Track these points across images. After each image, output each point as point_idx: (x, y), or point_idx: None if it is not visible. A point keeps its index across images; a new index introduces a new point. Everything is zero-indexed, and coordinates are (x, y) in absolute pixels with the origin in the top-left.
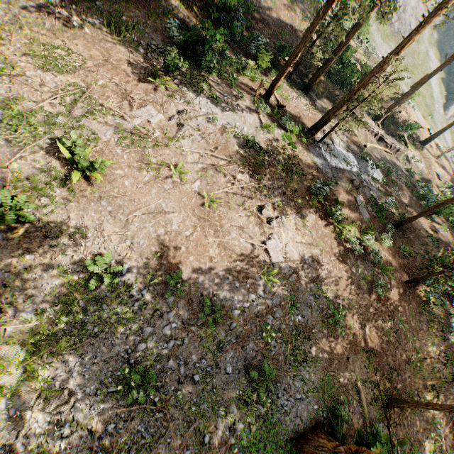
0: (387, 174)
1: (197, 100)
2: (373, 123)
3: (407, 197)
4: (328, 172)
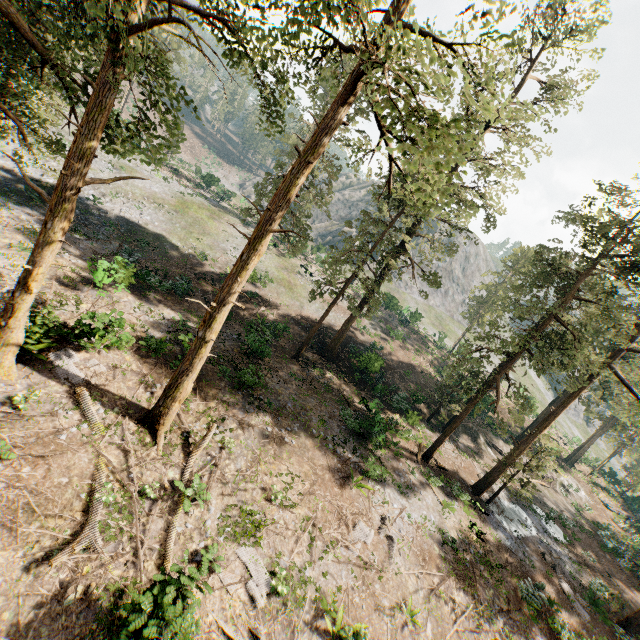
0: (563, 526)
1: (386, 494)
2: None
3: (600, 558)
4: (517, 550)
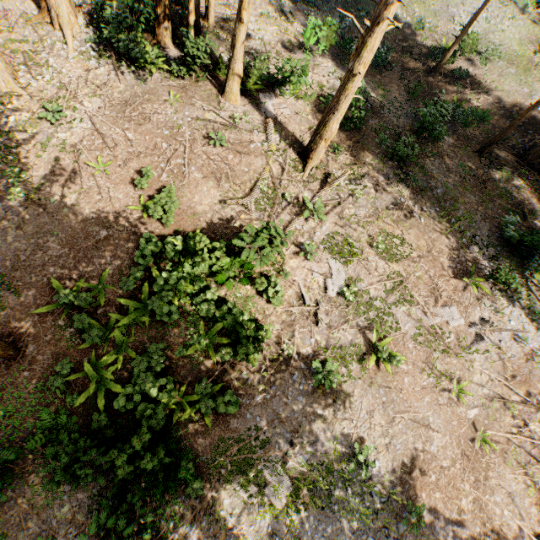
0: None
1: (508, 309)
2: None
3: None
4: None
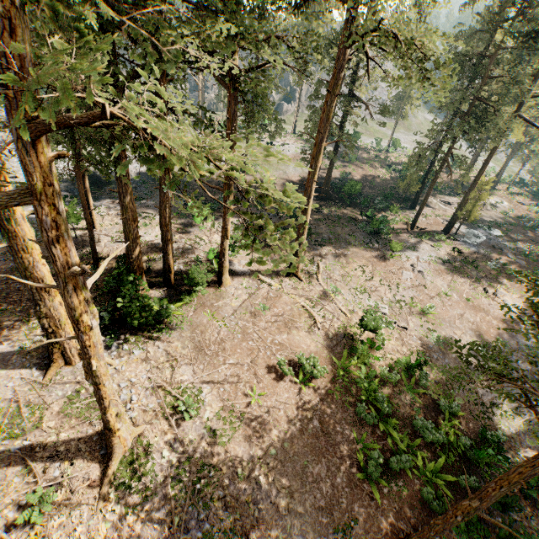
0: (499, 227)
1: (406, 254)
2: (456, 198)
3: (524, 234)
4: (479, 250)
